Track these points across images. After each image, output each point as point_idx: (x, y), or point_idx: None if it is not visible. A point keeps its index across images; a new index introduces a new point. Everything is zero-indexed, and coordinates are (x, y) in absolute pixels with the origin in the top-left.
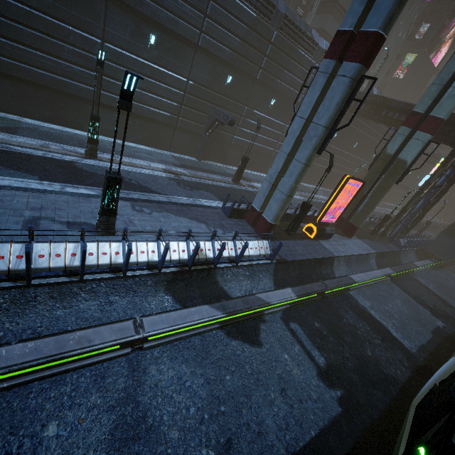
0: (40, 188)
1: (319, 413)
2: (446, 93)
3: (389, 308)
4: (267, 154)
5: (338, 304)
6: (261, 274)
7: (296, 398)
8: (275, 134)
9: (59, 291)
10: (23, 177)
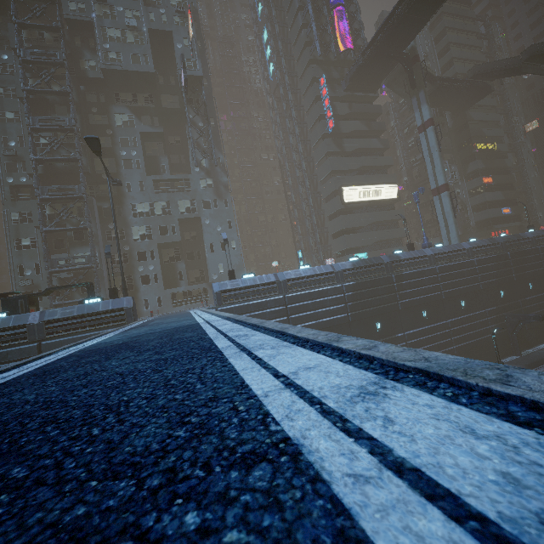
0: None
1: None
2: None
3: None
4: None
5: None
6: None
7: None
8: None
9: None
10: None
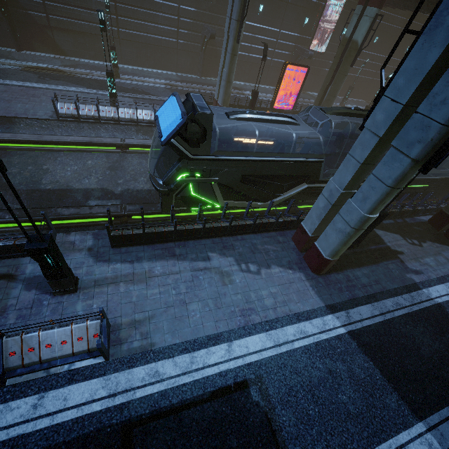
0: (87, 92)
1: None
2: None
3: None
4: (265, 65)
5: None
6: None
7: None
8: (269, 42)
9: (92, 126)
10: (79, 87)
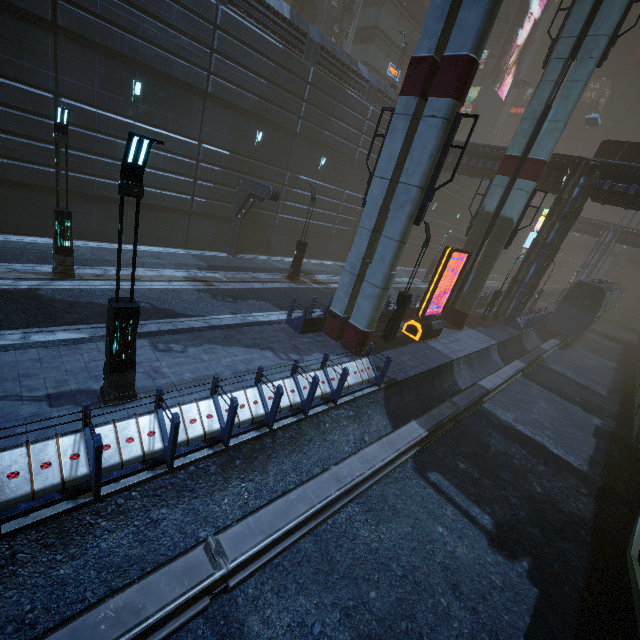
0: None
1: (513, 607)
2: (542, 129)
3: (536, 416)
4: (326, 233)
5: (476, 427)
6: (370, 409)
7: (476, 594)
8: (332, 204)
9: (57, 530)
10: None
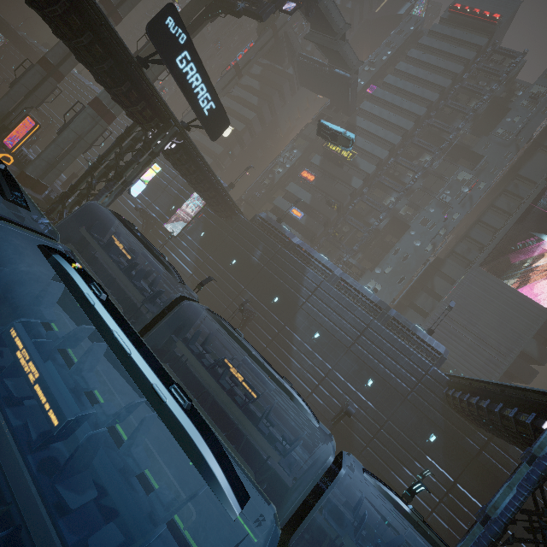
0: None
1: None
2: None
3: None
4: (130, 219)
5: None
6: None
7: None
8: (141, 205)
9: None
10: None
